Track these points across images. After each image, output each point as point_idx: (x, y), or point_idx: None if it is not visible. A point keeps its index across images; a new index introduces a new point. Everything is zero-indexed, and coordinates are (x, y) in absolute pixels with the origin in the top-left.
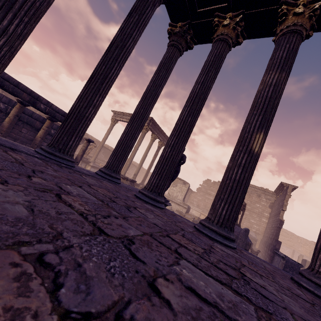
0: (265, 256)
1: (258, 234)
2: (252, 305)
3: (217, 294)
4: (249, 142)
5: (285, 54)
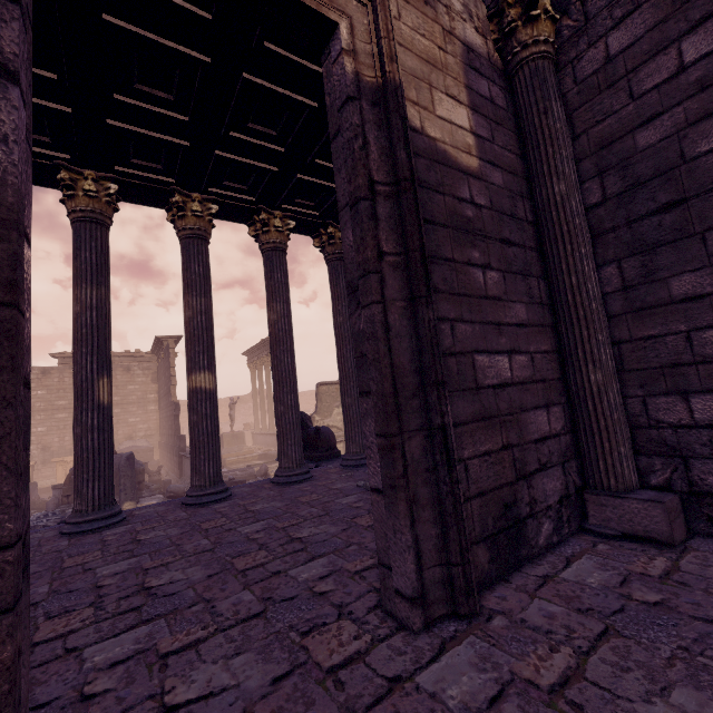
0: (173, 467)
1: (152, 437)
2: (148, 553)
3: (128, 565)
4: (94, 395)
5: (95, 259)
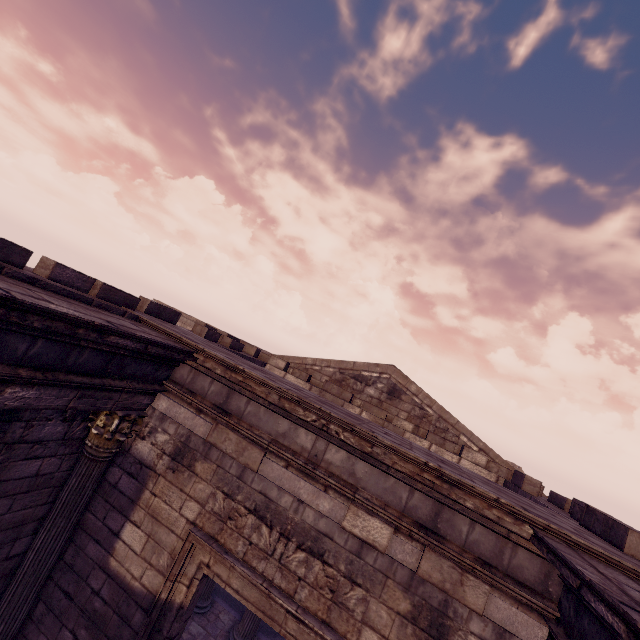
0: None
1: None
2: None
3: None
4: None
5: None
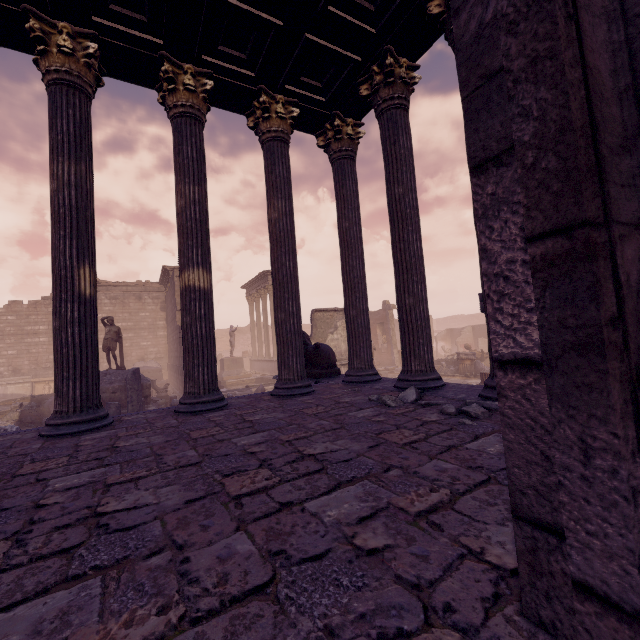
0: (178, 385)
1: (162, 359)
2: (119, 463)
3: (90, 477)
4: (73, 284)
5: (73, 129)
